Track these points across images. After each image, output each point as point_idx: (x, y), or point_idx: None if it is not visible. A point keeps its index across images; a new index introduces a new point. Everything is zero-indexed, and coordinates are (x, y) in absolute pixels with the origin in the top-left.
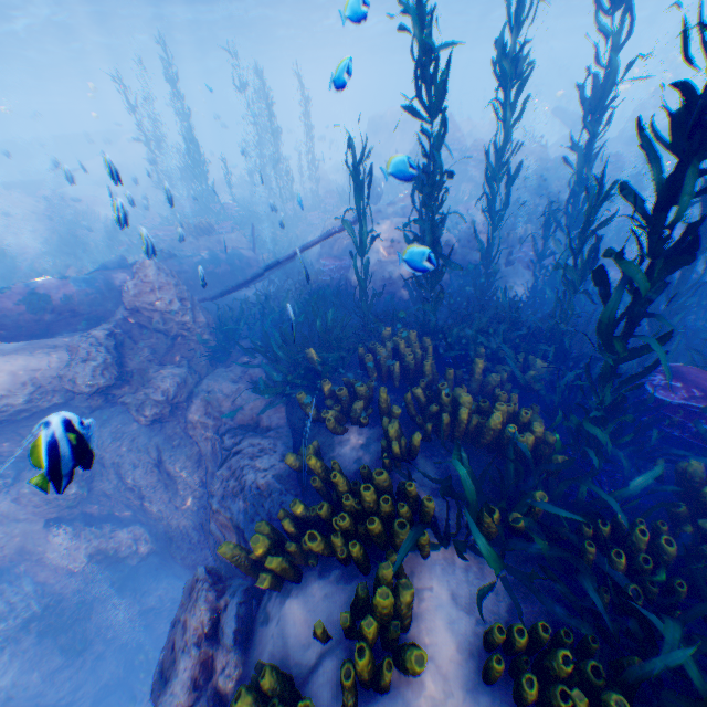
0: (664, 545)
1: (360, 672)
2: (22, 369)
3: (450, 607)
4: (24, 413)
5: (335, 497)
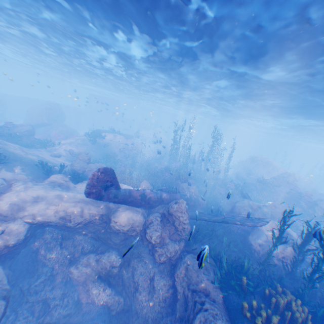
0: None
1: None
2: (131, 218)
3: None
4: (122, 233)
5: None
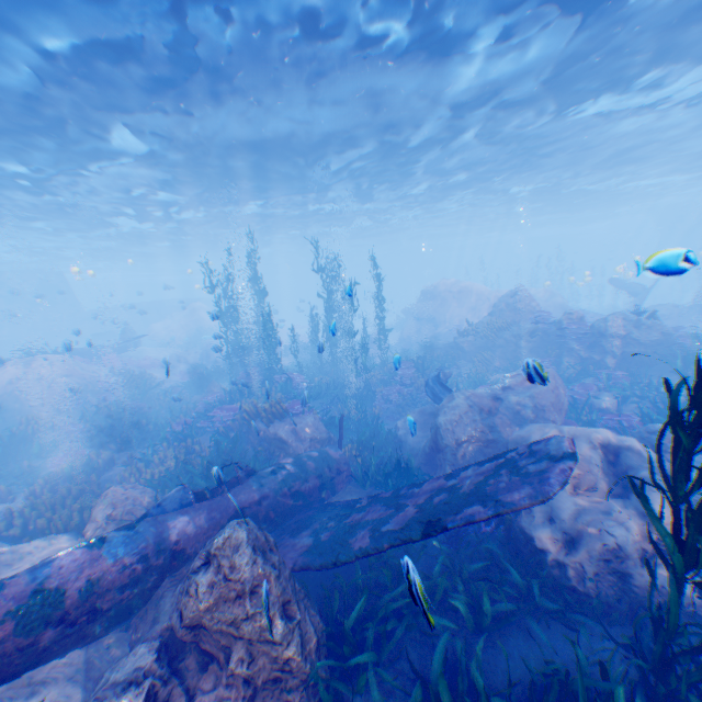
0: None
1: None
2: None
3: None
4: None
5: None
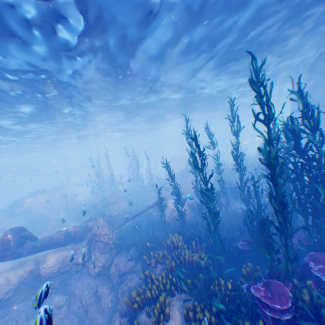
0: (227, 283)
1: (155, 314)
2: (60, 256)
3: (180, 307)
4: (56, 273)
5: (152, 281)
